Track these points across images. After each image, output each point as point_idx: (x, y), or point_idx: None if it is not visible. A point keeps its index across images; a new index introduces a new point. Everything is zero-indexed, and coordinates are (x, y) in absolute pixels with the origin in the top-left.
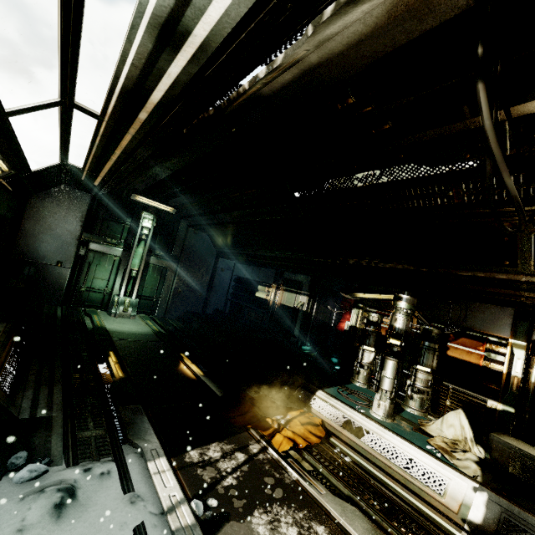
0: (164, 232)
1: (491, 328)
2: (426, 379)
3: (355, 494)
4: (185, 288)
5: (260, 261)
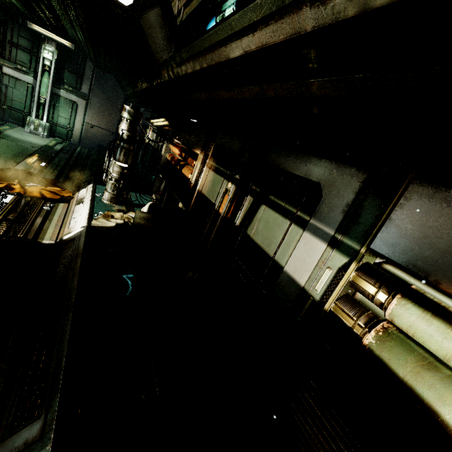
0: (71, 69)
1: (197, 146)
2: (116, 170)
3: (4, 210)
4: (96, 125)
5: (132, 100)
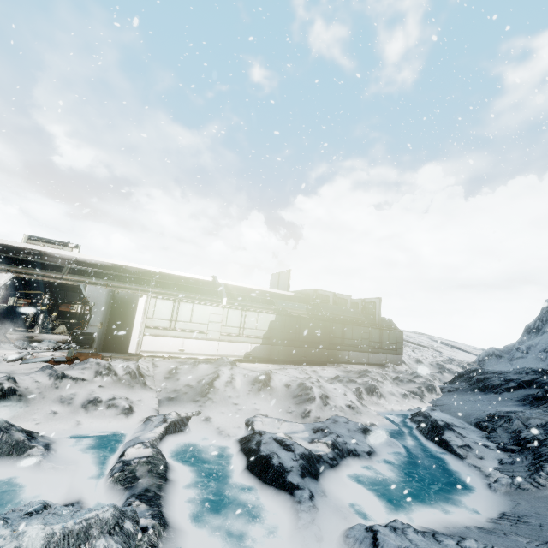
0: None
1: (73, 300)
2: (56, 317)
3: None
4: None
5: None
